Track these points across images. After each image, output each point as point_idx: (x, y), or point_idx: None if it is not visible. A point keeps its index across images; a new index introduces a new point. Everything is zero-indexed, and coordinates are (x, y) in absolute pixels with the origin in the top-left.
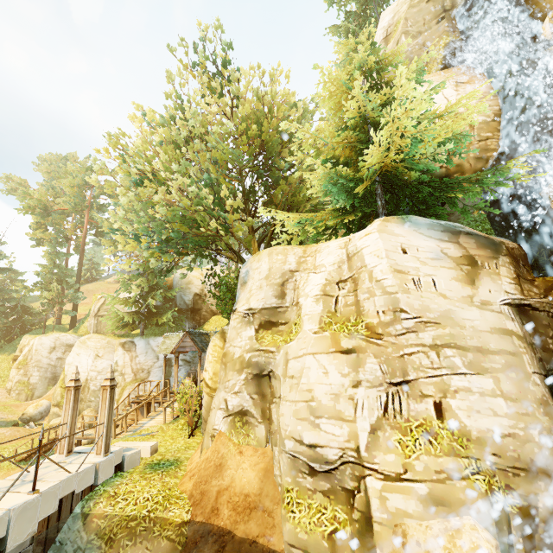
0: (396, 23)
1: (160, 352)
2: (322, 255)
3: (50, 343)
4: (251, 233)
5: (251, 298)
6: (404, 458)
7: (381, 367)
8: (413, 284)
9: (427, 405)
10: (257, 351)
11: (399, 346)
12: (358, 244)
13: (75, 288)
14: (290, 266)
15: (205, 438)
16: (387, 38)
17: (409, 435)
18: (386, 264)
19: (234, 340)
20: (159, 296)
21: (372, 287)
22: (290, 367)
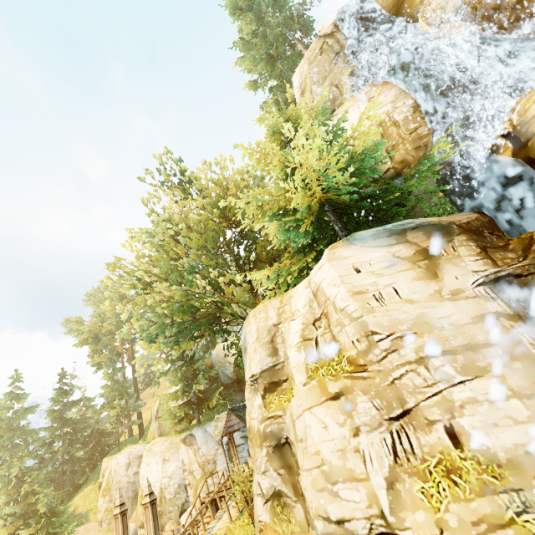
0: (305, 80)
1: (215, 437)
2: (294, 300)
3: (125, 460)
4: (253, 294)
5: (251, 364)
6: (434, 513)
7: (374, 403)
8: (375, 301)
9: (438, 434)
10: (268, 419)
11: (386, 371)
12: (316, 280)
13: (135, 397)
14: (272, 321)
15: (256, 534)
16: (303, 93)
17: (430, 480)
18: (344, 291)
19: (251, 411)
20: (202, 380)
21: (340, 318)
22: (297, 429)
